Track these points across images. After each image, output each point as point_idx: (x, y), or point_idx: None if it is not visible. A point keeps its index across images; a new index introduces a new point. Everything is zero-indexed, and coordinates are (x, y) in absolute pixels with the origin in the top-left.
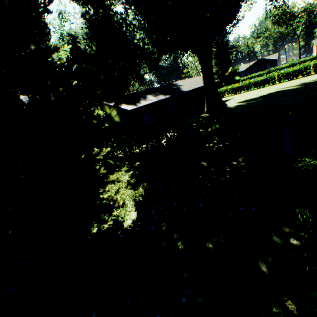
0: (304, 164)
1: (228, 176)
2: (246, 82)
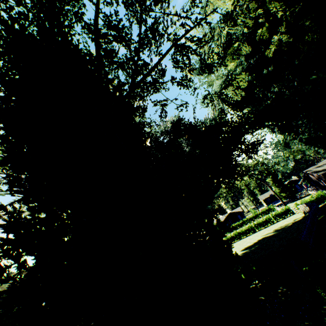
0: (304, 269)
1: (282, 297)
2: (235, 233)
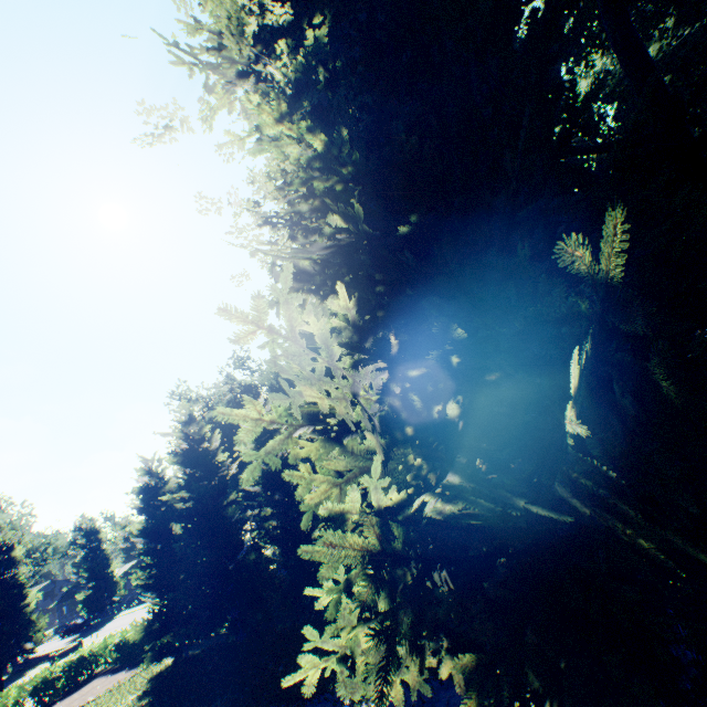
0: None
1: None
2: None
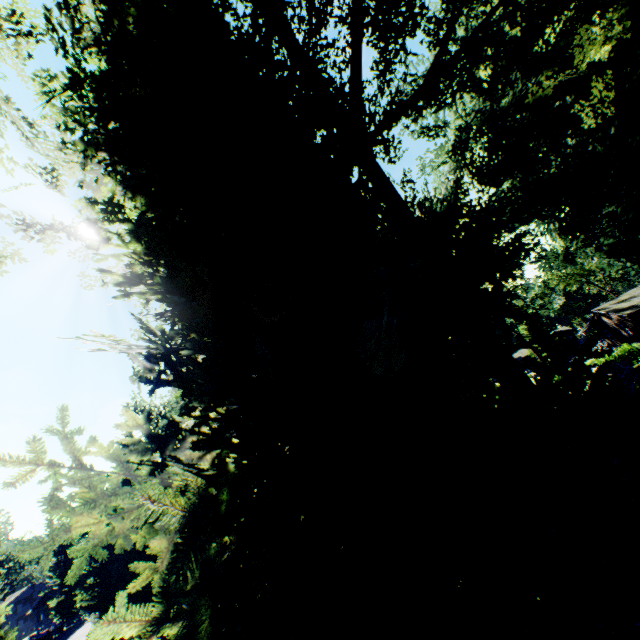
0: None
1: None
2: None
